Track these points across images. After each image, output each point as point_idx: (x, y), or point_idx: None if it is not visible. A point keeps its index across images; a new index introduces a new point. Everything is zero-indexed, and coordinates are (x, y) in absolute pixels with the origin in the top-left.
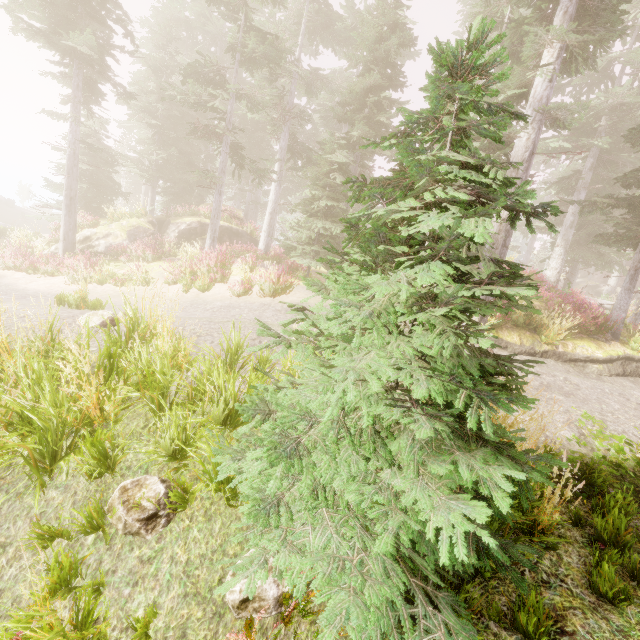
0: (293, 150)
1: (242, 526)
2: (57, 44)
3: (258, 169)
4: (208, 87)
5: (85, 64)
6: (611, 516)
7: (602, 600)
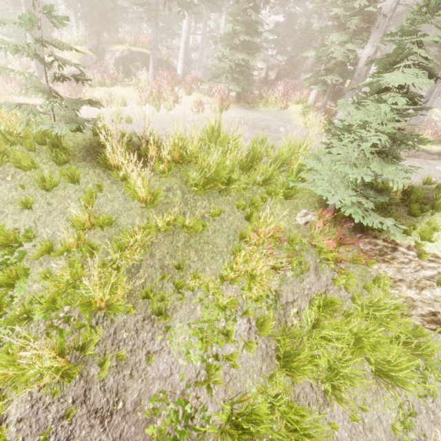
0: None
1: (294, 205)
2: None
3: (186, 2)
4: None
5: None
6: (416, 196)
7: (411, 216)
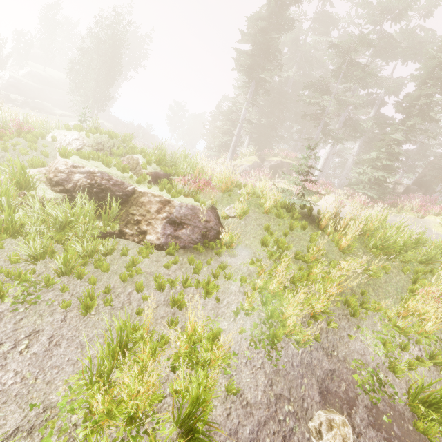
0: (346, 123)
1: None
2: (251, 74)
3: (339, 138)
4: (316, 92)
5: (257, 82)
6: None
7: None
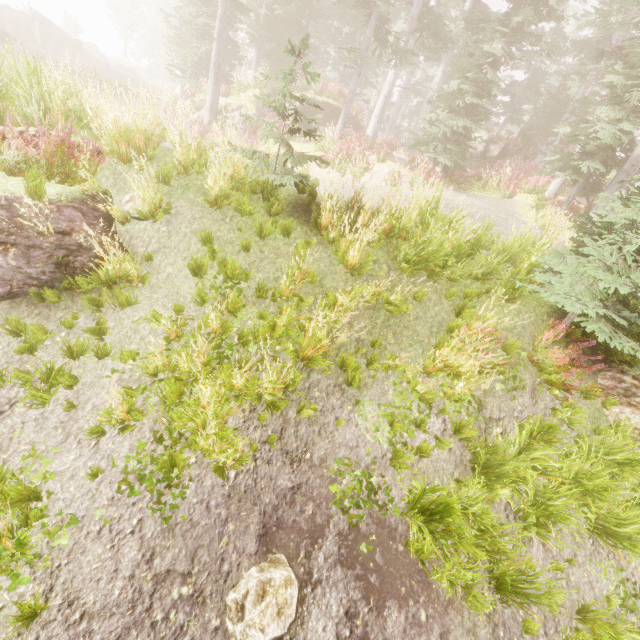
0: (422, 20)
1: (516, 311)
2: None
3: (403, 50)
4: None
5: None
6: None
7: None
